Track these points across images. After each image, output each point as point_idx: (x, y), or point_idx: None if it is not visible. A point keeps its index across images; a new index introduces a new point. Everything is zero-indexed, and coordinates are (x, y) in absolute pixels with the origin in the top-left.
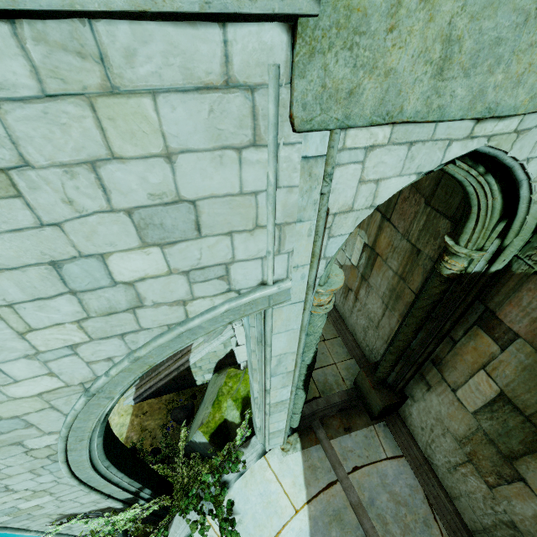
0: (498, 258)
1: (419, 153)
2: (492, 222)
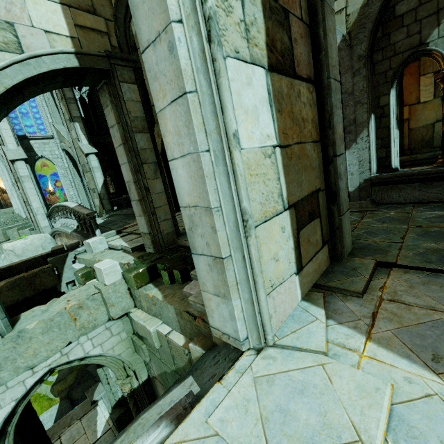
0: (137, 376)
1: (6, 396)
2: (118, 365)
